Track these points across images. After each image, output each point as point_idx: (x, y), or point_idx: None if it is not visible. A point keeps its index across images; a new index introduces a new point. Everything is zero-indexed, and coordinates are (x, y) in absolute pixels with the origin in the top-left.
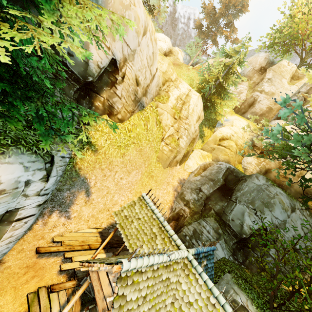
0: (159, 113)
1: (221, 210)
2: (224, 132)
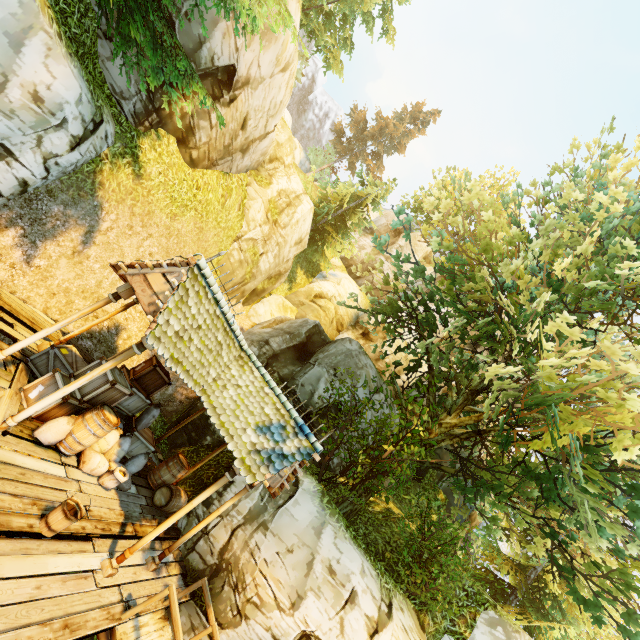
0: (249, 197)
1: (289, 375)
2: (325, 288)
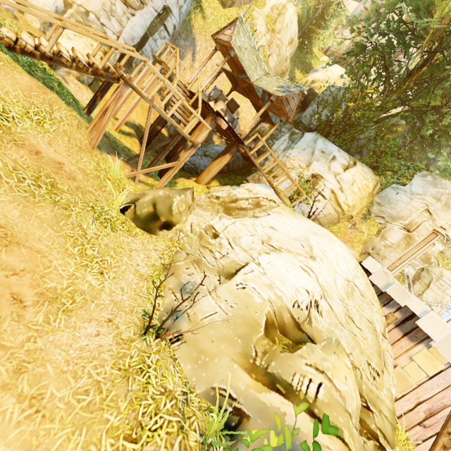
0: (254, 18)
1: (297, 118)
2: (316, 76)
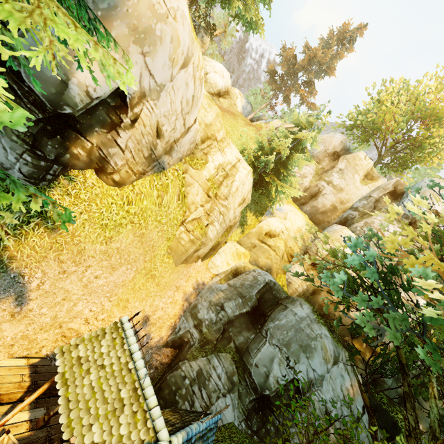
0: (187, 183)
1: (244, 344)
2: (273, 225)
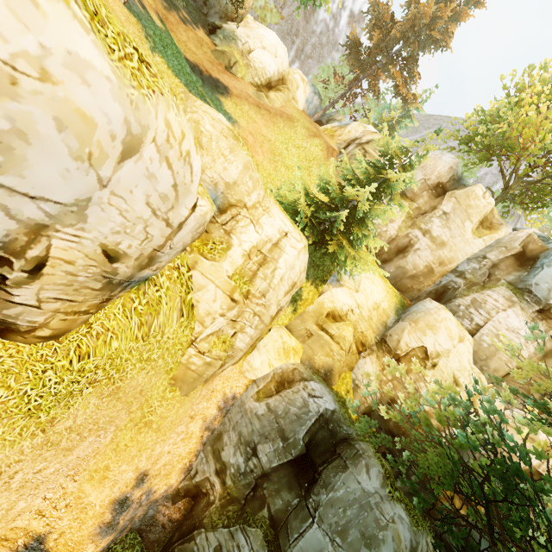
0: (195, 286)
1: (282, 513)
2: (338, 300)
